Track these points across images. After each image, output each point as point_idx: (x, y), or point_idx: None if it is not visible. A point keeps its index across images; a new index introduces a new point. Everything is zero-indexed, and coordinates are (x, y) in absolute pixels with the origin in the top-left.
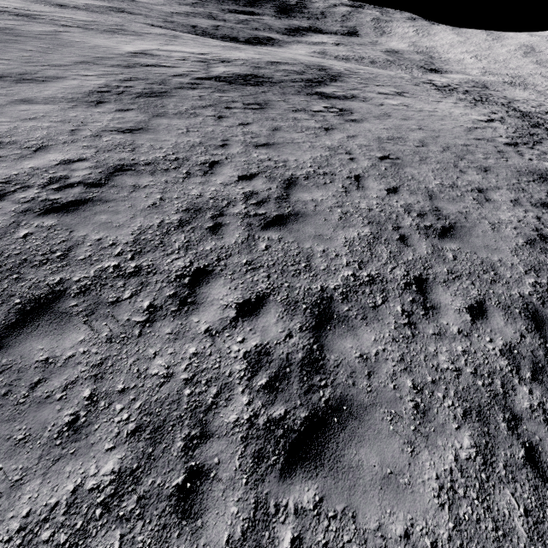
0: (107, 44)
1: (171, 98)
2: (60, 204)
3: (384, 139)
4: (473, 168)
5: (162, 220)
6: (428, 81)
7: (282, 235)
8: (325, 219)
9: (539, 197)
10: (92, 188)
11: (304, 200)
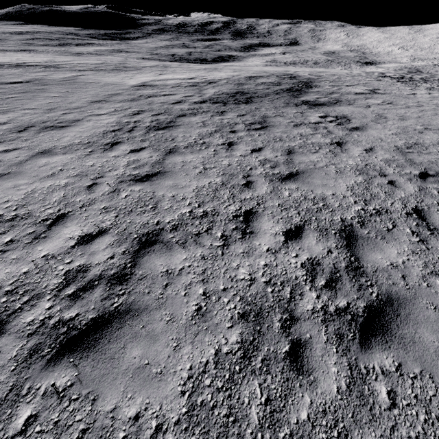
0: (114, 81)
1: (178, 128)
2: (77, 329)
3: (403, 148)
4: None
5: (217, 347)
6: (383, 75)
7: (396, 356)
8: (434, 306)
9: None
10: (116, 287)
11: (383, 268)
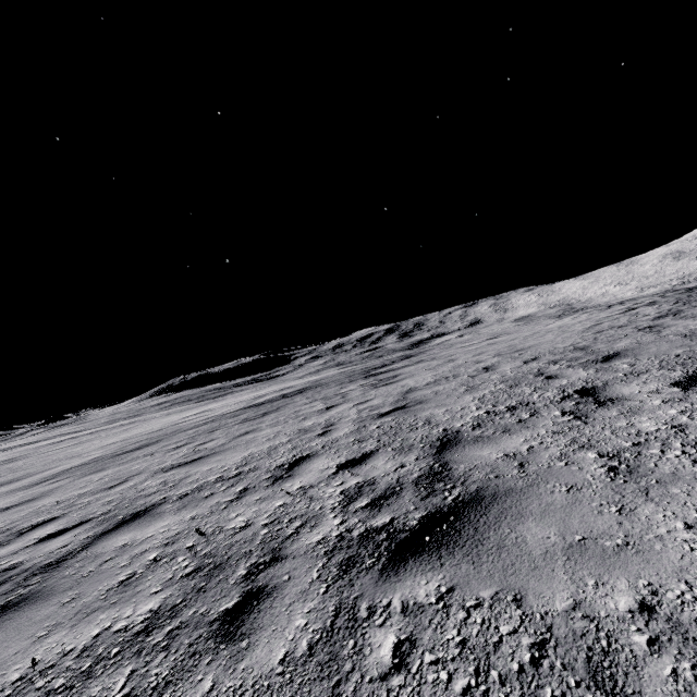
0: (171, 418)
1: (153, 445)
2: None
3: (418, 386)
4: (576, 365)
5: None
6: None
7: None
8: (74, 597)
9: None
10: None
11: (100, 552)
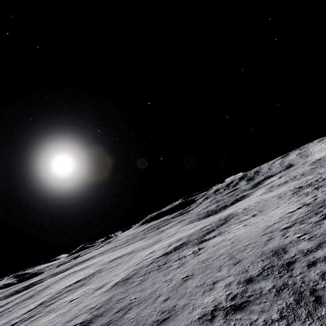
0: (143, 253)
1: (136, 275)
2: None
3: (199, 262)
4: (229, 264)
5: None
6: (300, 185)
7: None
8: None
9: (251, 273)
10: None
11: (124, 318)
